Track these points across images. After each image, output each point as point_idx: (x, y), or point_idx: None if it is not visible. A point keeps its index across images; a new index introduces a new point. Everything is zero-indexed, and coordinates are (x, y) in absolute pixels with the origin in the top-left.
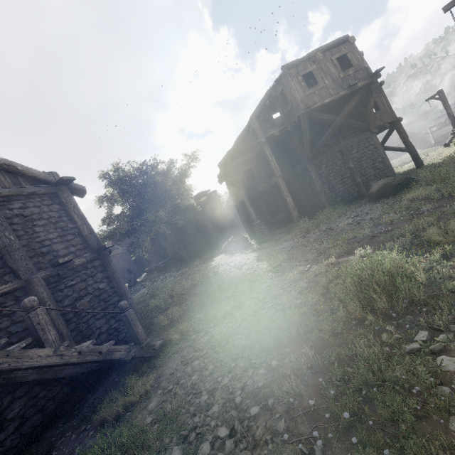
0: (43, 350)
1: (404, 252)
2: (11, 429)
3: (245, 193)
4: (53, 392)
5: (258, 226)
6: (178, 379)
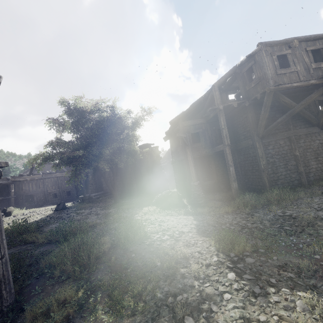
0: None
1: None
2: None
3: (191, 152)
4: None
5: (195, 187)
6: None
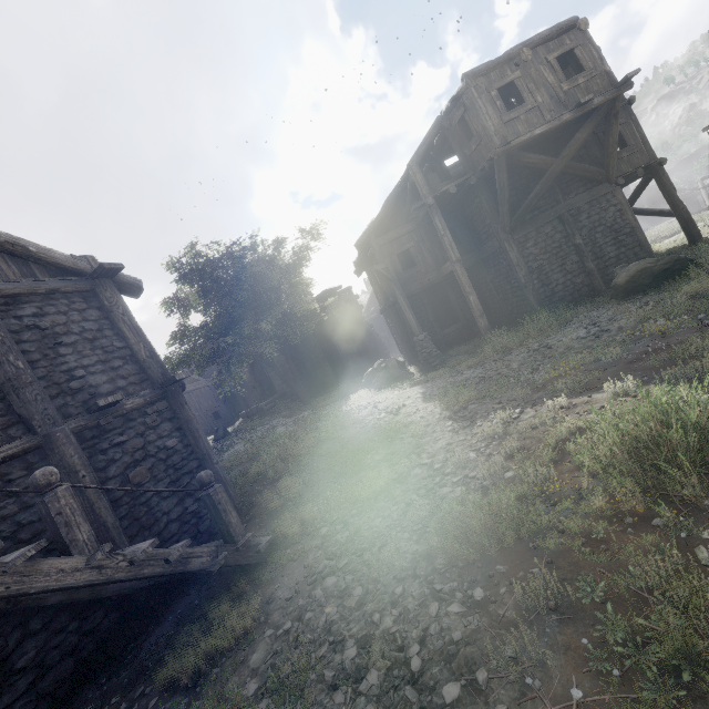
0: (68, 559)
1: (704, 386)
2: (21, 687)
3: (401, 290)
4: (92, 622)
5: (422, 343)
6: (301, 610)
